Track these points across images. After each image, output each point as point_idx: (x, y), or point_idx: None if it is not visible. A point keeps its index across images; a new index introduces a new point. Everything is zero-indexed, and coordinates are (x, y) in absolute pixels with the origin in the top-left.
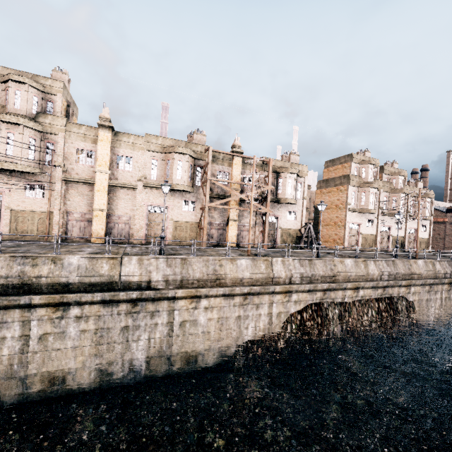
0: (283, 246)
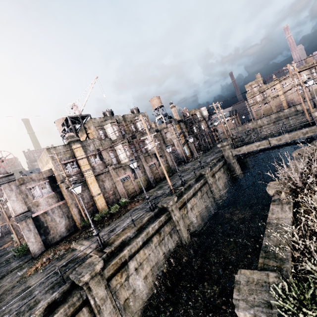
0: None
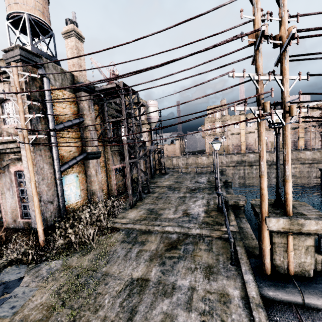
0: None
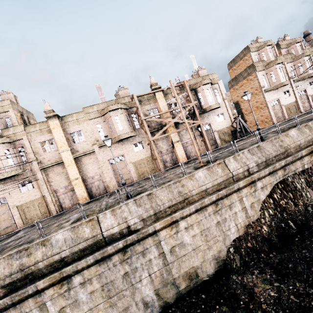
0: (224, 144)
